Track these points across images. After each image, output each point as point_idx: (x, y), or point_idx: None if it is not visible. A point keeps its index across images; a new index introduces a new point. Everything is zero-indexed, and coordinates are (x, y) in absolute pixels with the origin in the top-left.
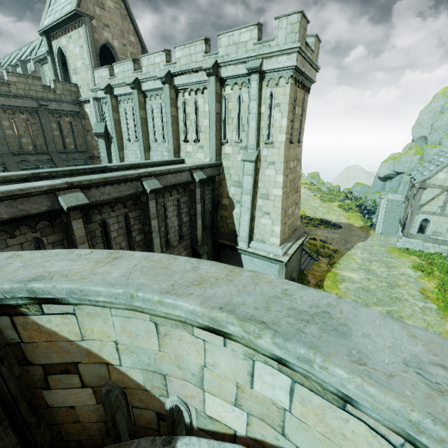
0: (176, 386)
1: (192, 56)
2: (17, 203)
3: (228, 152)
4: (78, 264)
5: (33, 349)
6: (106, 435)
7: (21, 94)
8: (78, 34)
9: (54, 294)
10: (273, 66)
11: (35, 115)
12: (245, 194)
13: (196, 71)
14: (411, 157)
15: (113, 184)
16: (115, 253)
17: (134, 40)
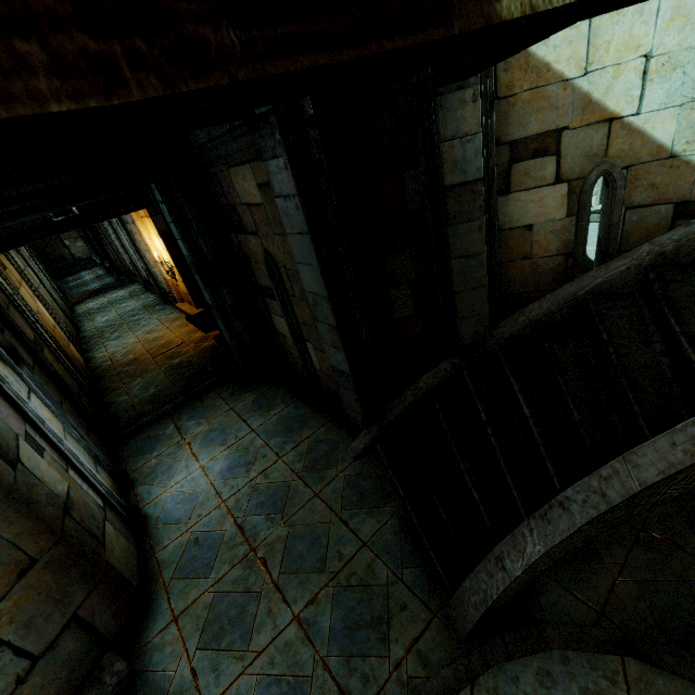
0: None
1: None
2: None
3: None
4: None
5: (507, 112)
6: (561, 283)
7: None
8: None
9: None
10: None
11: None
12: None
13: None
14: None
15: None
16: None
17: None
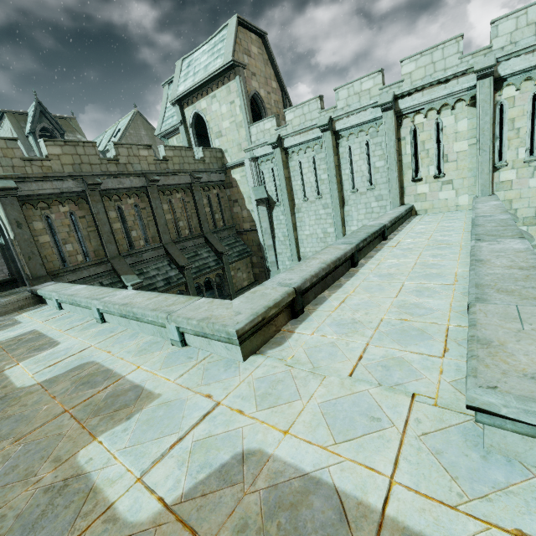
0: None
1: (436, 64)
2: None
3: (508, 178)
4: None
5: None
6: None
7: (177, 170)
8: (227, 90)
9: None
10: None
11: (188, 192)
12: None
13: (445, 80)
14: None
15: None
16: None
17: (275, 86)
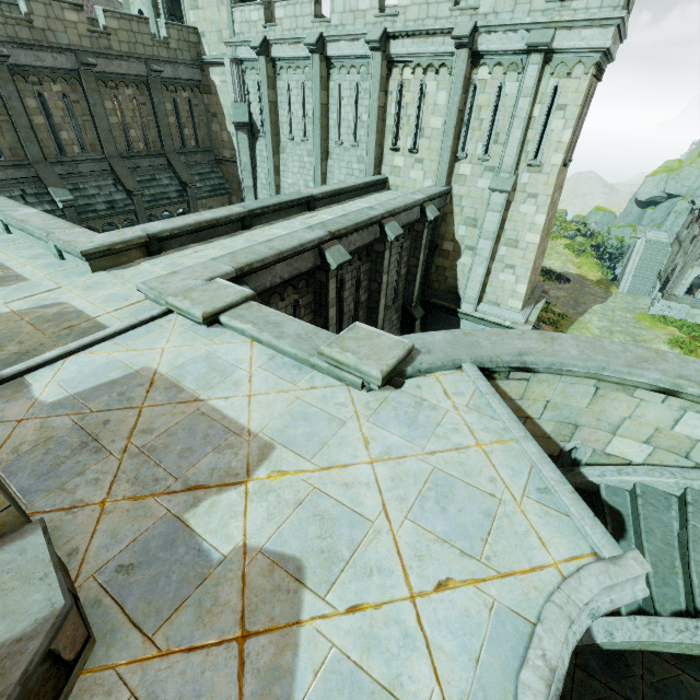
0: (583, 434)
1: (429, 6)
2: (293, 261)
3: (464, 173)
4: (532, 343)
5: None
6: None
7: (125, 53)
8: None
9: (539, 365)
10: (571, 44)
11: (143, 89)
12: (484, 238)
13: (434, 34)
14: (698, 171)
15: (358, 230)
16: (543, 333)
17: None
